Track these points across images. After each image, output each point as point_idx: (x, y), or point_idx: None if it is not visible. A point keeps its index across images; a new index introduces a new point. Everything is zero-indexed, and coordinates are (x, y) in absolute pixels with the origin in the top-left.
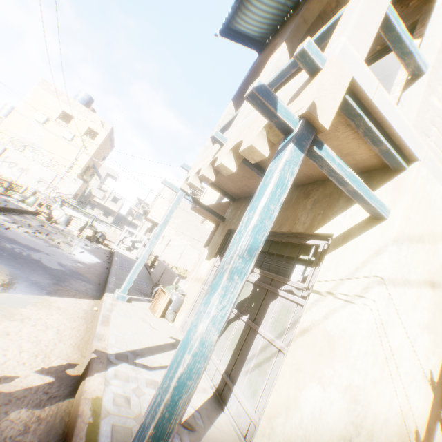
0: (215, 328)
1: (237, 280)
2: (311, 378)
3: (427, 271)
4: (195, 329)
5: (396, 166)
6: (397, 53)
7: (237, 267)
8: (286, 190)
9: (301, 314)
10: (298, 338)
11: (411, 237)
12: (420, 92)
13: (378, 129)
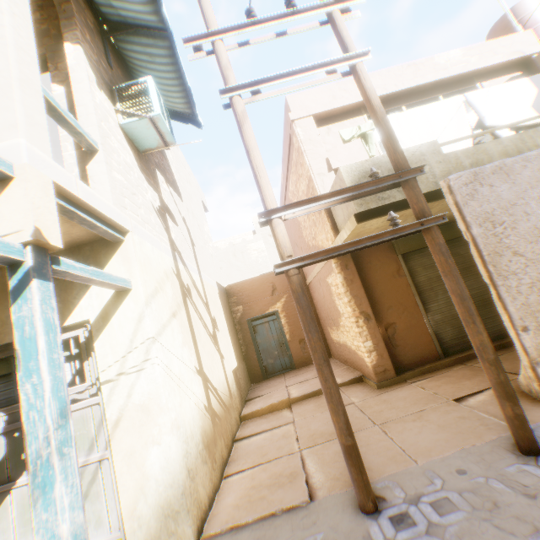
0: (77, 509)
1: (69, 450)
2: (146, 448)
3: (169, 308)
4: (58, 536)
5: (117, 240)
6: (68, 130)
7: (62, 440)
8: (58, 330)
9: (103, 411)
10: (115, 432)
11: (153, 293)
12: (106, 171)
13: (93, 217)
